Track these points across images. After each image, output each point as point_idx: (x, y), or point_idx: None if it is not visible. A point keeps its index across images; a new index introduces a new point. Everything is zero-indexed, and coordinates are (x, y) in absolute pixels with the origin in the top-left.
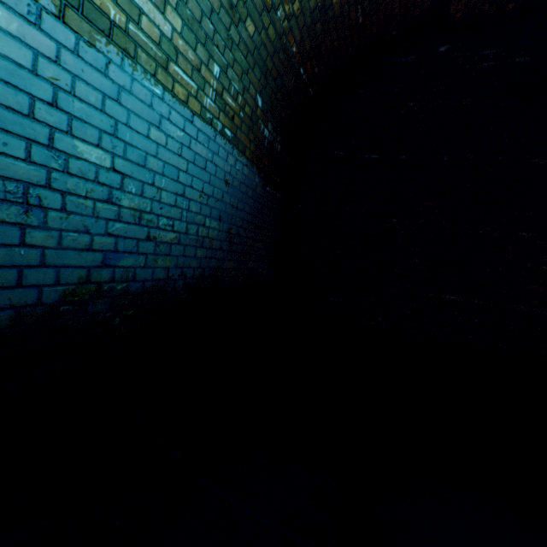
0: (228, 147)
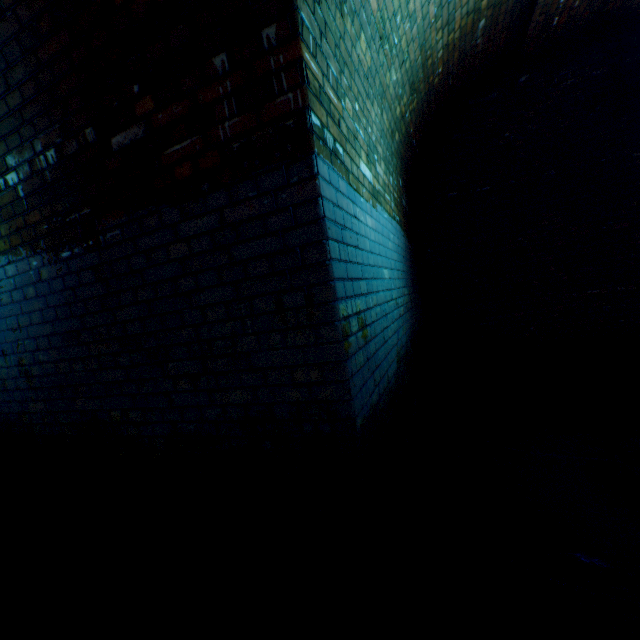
0: (399, 229)
